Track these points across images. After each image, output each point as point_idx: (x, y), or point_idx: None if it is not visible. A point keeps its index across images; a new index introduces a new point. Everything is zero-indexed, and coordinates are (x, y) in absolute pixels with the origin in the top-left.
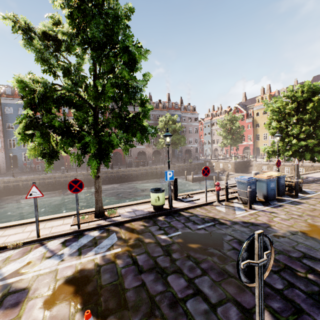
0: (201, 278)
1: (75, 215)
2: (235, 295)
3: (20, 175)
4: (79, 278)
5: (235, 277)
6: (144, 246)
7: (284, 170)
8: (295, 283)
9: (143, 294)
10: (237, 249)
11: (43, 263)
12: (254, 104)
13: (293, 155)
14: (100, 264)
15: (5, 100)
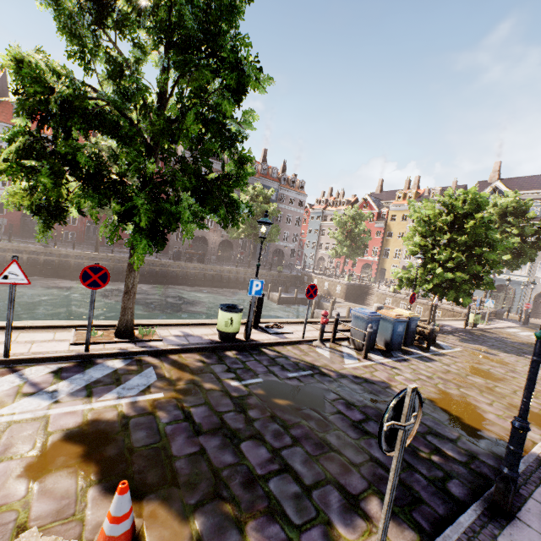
0: (292, 450)
1: (77, 327)
2: (338, 475)
3: None
4: (91, 434)
5: (339, 452)
6: (204, 394)
7: (415, 309)
8: (415, 465)
9: (203, 465)
10: (344, 414)
11: (19, 403)
12: (392, 200)
13: (433, 290)
14: (128, 414)
15: None
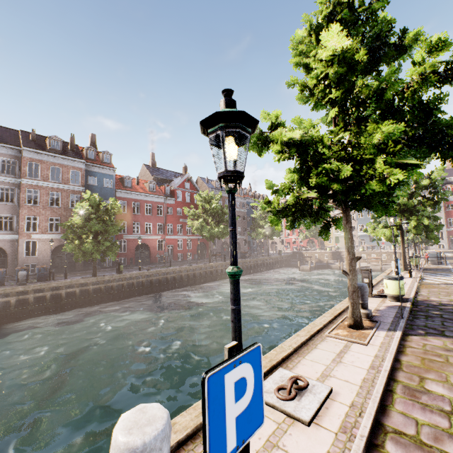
0: None
1: (391, 272)
2: None
3: (124, 270)
4: None
5: None
6: None
7: (381, 256)
8: None
9: None
10: None
11: (448, 277)
12: None
13: (419, 242)
14: None
15: (89, 167)
